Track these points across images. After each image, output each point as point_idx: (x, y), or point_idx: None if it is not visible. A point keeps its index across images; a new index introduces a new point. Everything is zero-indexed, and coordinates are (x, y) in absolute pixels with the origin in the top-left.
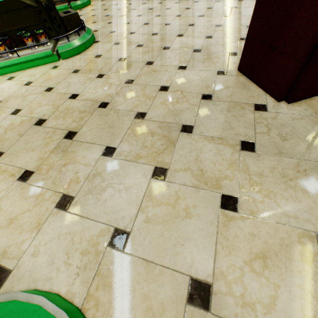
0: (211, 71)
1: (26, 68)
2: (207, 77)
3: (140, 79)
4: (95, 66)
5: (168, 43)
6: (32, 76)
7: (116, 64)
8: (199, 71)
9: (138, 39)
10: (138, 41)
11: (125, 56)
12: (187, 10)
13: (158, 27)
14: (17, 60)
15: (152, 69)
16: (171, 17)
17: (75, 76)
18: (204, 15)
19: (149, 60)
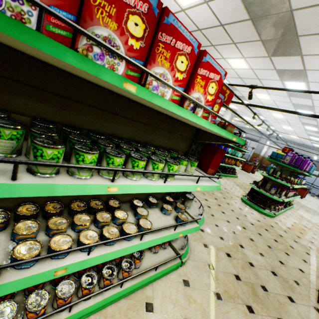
0: (311, 307)
1: (152, 281)
2: (318, 317)
3: (284, 317)
4: (227, 287)
5: (245, 256)
6: (176, 303)
7: (241, 286)
8: (305, 306)
9: (217, 243)
10: (220, 246)
11: (235, 272)
12: (211, 209)
13: (214, 227)
14: (154, 275)
15: (275, 299)
16: (208, 214)
17: (228, 308)
18: (229, 220)
19: (259, 282)
